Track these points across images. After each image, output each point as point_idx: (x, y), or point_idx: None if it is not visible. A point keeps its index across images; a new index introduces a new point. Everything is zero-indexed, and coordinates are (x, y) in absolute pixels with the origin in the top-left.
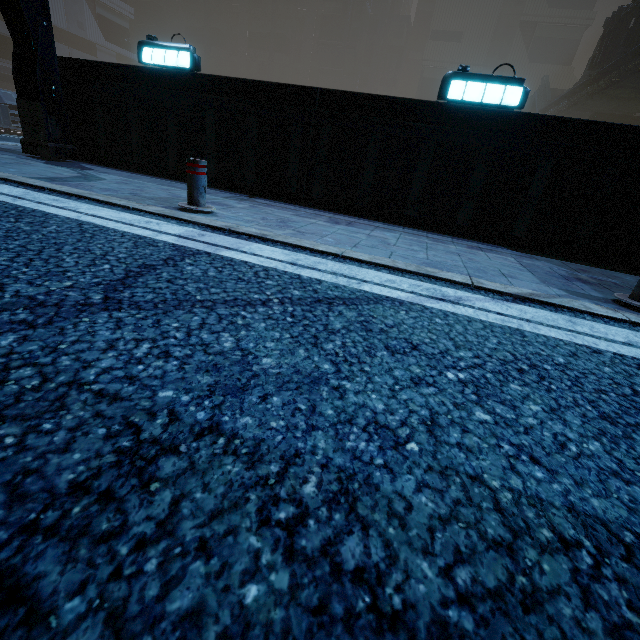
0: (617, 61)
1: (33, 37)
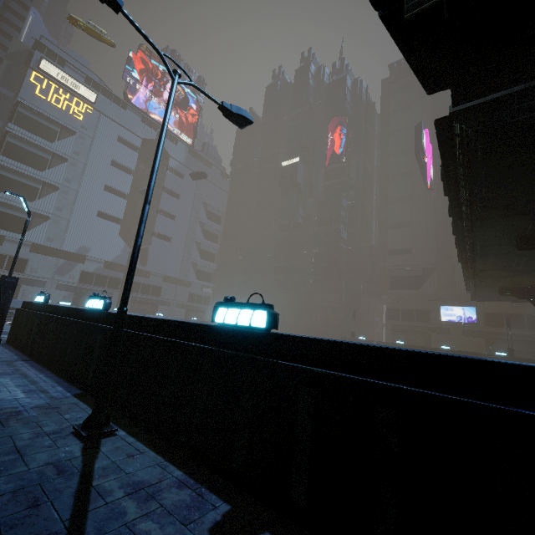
0: (460, 256)
1: (2, 297)
